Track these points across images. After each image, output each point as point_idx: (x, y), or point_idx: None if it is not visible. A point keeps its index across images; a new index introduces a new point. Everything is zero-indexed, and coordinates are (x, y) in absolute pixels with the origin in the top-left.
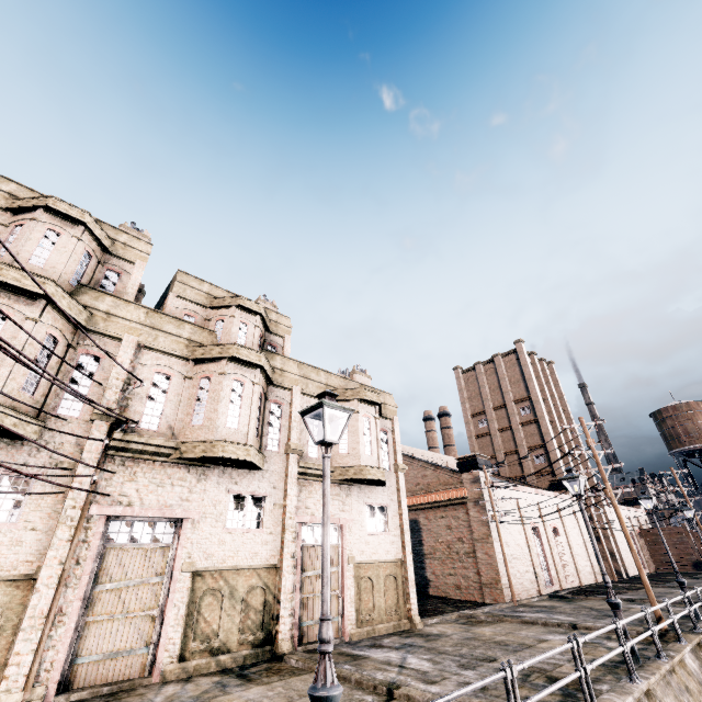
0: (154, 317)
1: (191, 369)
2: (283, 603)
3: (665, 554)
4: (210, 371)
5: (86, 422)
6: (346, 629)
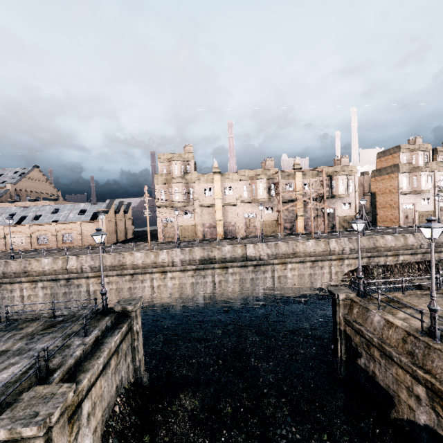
0: (437, 164)
1: None
2: None
3: None
4: None
5: (432, 188)
6: None
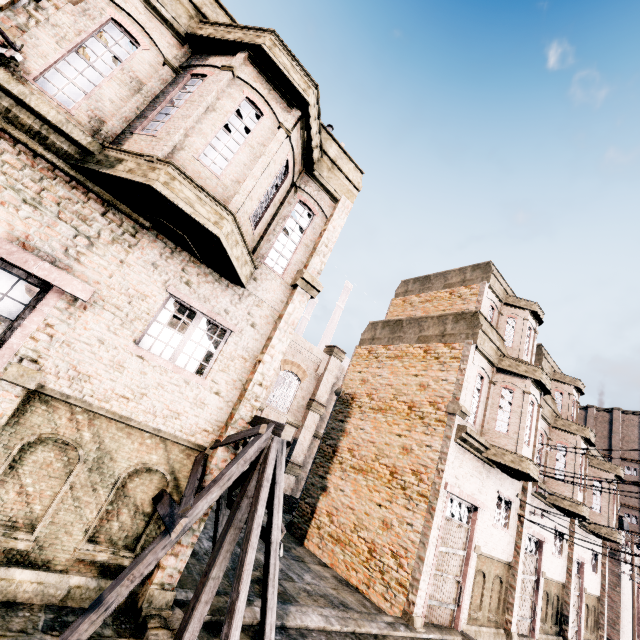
0: None
1: (550, 432)
2: (570, 613)
3: None
4: (565, 440)
5: None
6: (580, 637)
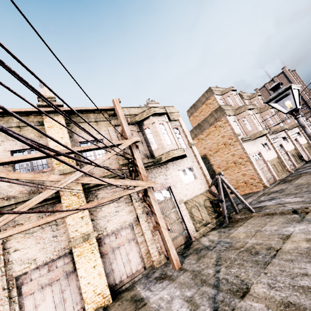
0: None
1: (261, 115)
2: (301, 154)
3: None
4: (266, 113)
5: None
6: (309, 157)
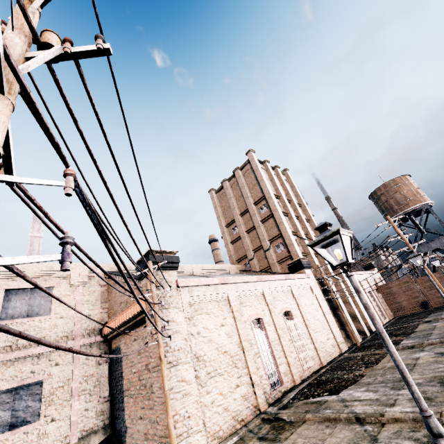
0: None
1: None
2: None
3: (398, 302)
4: None
5: None
6: None
